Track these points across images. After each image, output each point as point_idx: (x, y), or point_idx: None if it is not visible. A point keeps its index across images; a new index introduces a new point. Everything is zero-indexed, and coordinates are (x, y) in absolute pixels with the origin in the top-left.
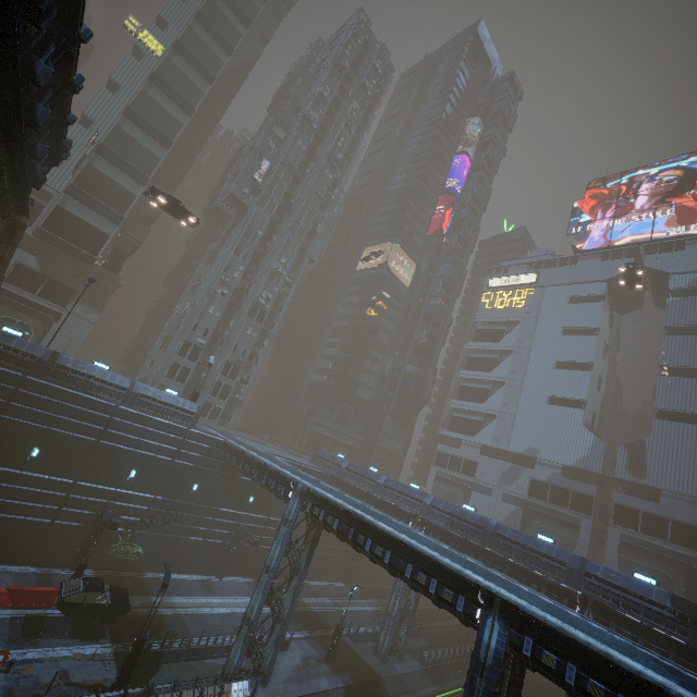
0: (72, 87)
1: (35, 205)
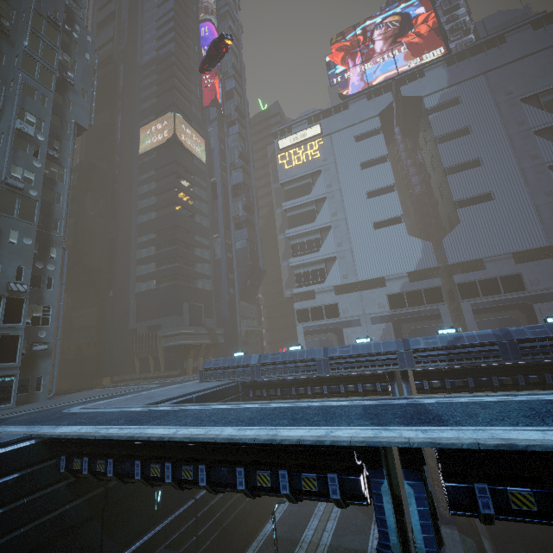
0: None
1: None
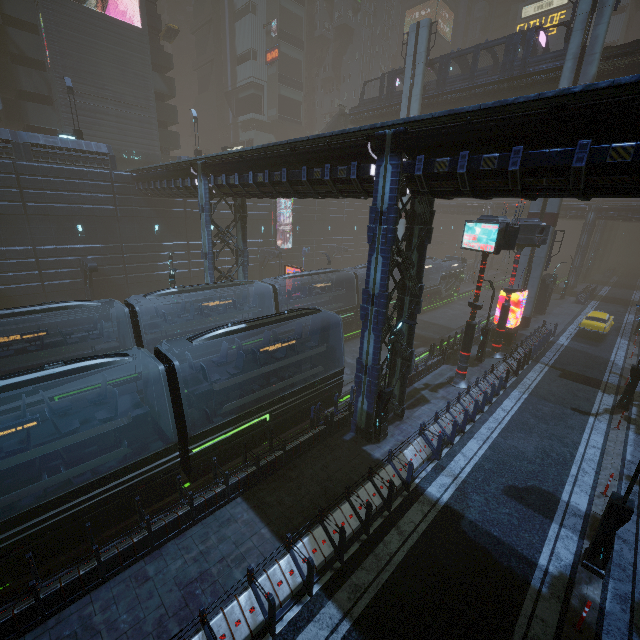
0: None
1: (257, 98)
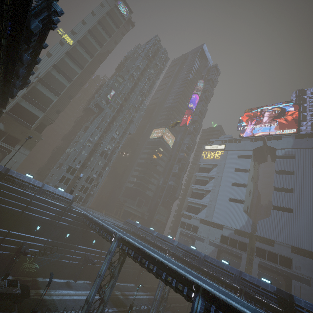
0: (35, 62)
1: None
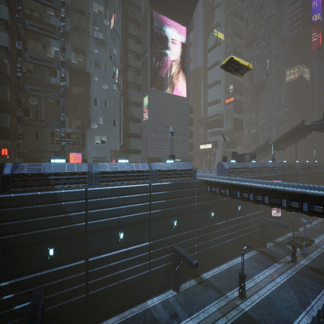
0: None
1: (220, 120)
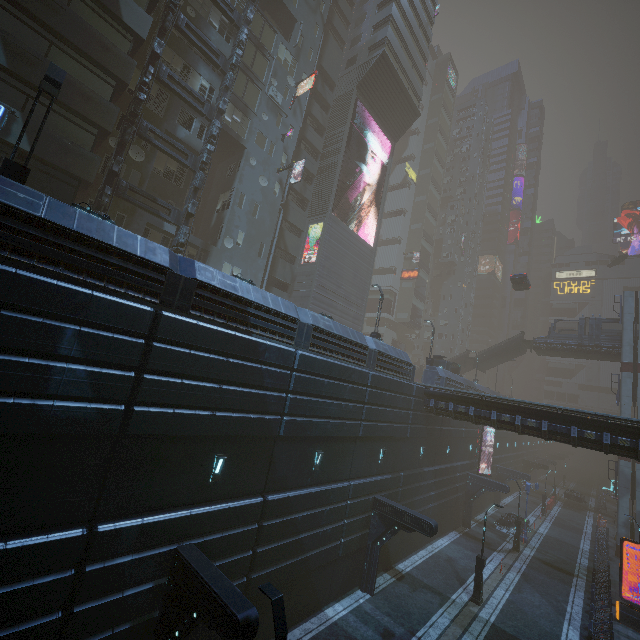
0: None
1: (390, 302)
